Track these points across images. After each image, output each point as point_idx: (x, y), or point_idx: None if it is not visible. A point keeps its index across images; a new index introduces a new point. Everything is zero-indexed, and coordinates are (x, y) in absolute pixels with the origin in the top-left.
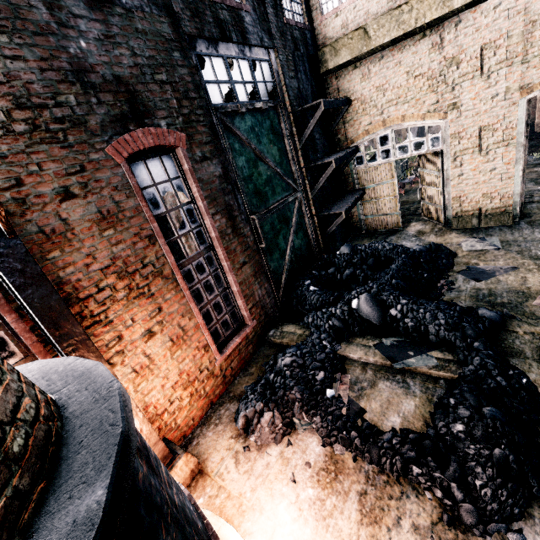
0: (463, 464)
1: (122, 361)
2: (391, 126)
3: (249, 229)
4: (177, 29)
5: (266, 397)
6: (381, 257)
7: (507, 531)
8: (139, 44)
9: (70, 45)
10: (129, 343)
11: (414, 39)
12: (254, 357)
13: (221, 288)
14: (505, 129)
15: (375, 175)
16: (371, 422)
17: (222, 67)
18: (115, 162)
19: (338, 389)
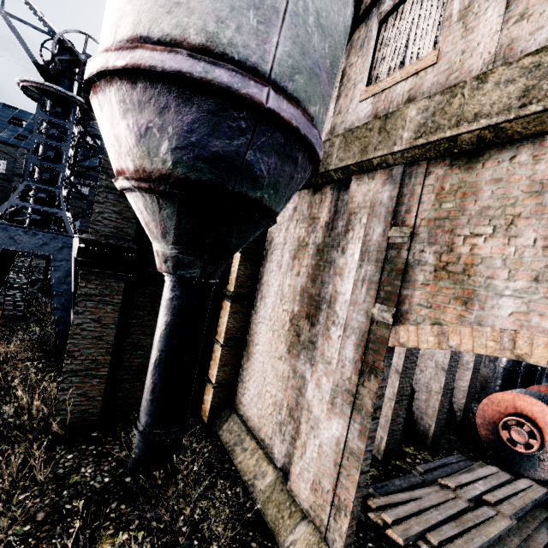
0: None
1: None
2: None
3: None
4: None
5: None
6: None
7: None
8: None
9: None
10: None
11: None
12: None
13: None
14: None
15: None
16: None
17: None
18: None
19: None
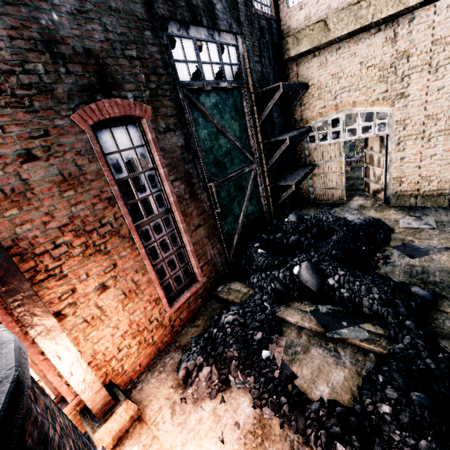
0: (387, 449)
1: (74, 312)
2: (343, 111)
3: (206, 195)
4: (150, 10)
5: (206, 352)
6: (324, 227)
7: None
8: (112, 21)
9: (42, 16)
10: (82, 296)
11: (370, 32)
12: (202, 309)
13: (176, 247)
14: (448, 119)
15: (325, 152)
16: (301, 388)
17: (191, 48)
18: (79, 128)
19: (273, 351)
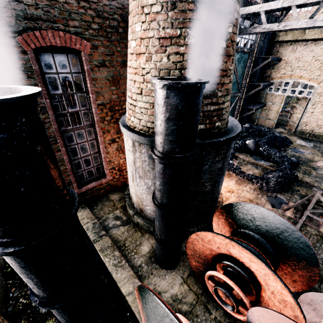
0: (268, 181)
1: None
2: (293, 79)
3: None
4: None
5: None
6: (262, 133)
7: (273, 193)
8: None
9: None
10: None
11: None
12: None
13: None
14: None
15: (274, 99)
16: (243, 171)
17: None
18: None
19: (234, 162)
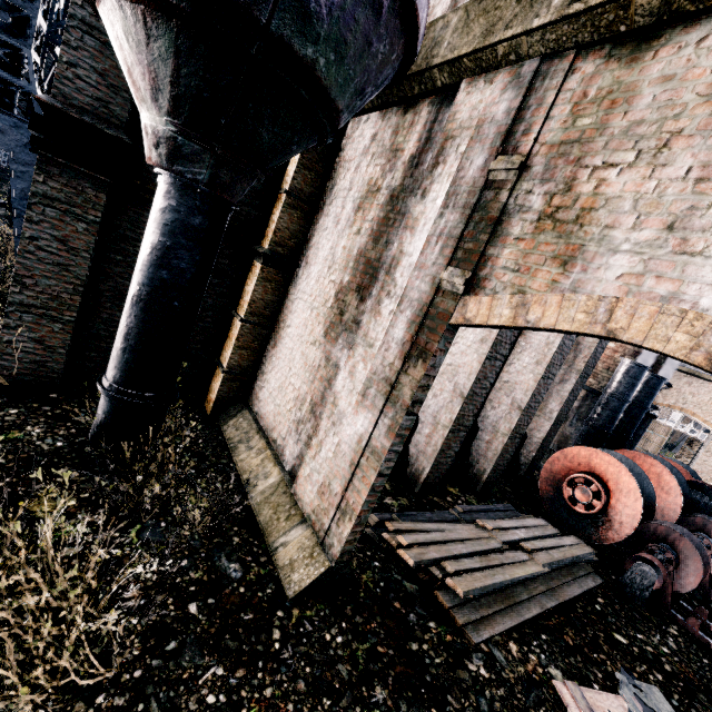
0: None
1: None
2: (684, 413)
3: None
4: None
5: None
6: None
7: None
8: None
9: None
10: None
11: None
12: None
13: None
14: None
15: (656, 427)
16: None
17: None
18: None
19: None
